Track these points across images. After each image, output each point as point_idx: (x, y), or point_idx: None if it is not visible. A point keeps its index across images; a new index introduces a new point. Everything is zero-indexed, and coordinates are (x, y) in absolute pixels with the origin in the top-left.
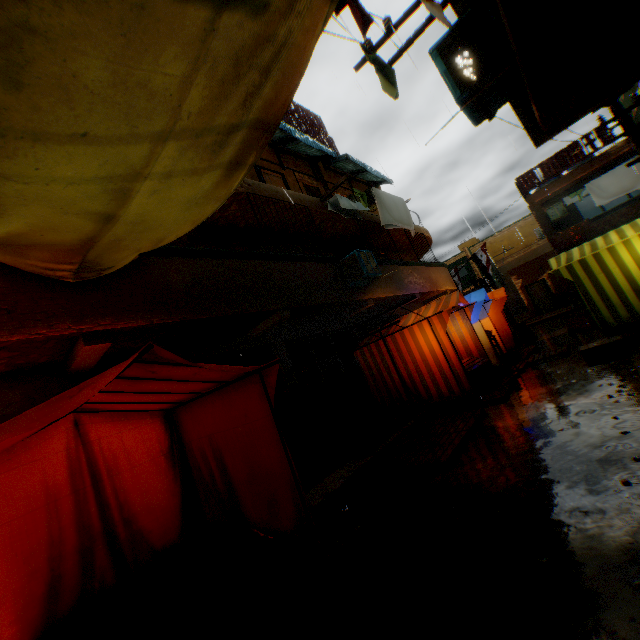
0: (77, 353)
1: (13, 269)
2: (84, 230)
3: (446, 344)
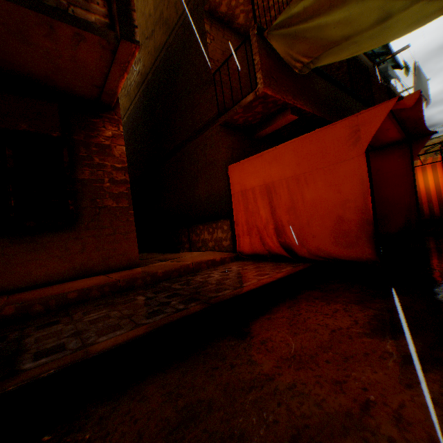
0: (274, 121)
1: (274, 57)
2: (359, 28)
3: None
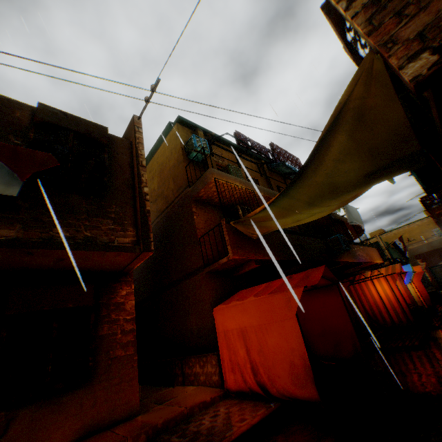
0: (245, 267)
1: (238, 232)
2: (285, 224)
3: (395, 292)
